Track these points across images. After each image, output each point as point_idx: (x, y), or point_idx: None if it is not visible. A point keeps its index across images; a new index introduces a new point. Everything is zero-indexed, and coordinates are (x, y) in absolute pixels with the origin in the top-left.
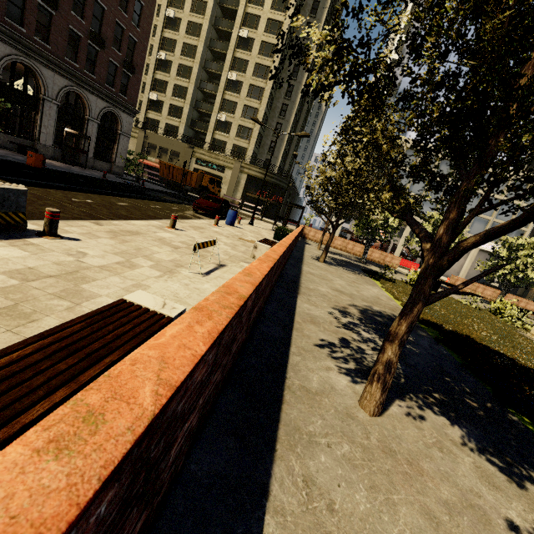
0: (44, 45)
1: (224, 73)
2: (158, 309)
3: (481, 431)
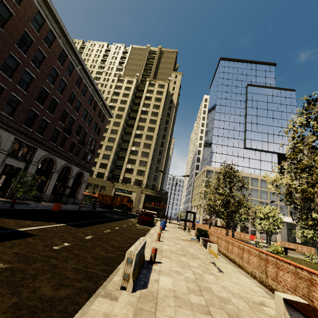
0: (61, 149)
1: (129, 148)
2: (300, 300)
3: None
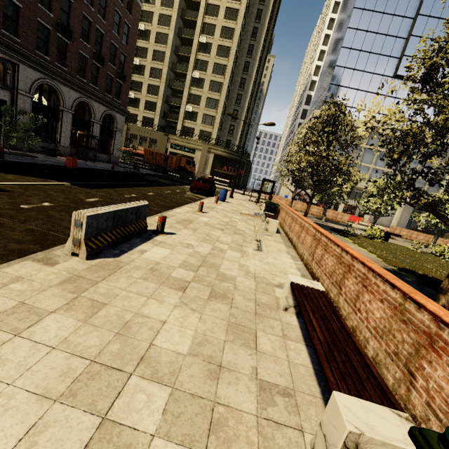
0: (62, 68)
1: (189, 73)
2: (314, 286)
3: None
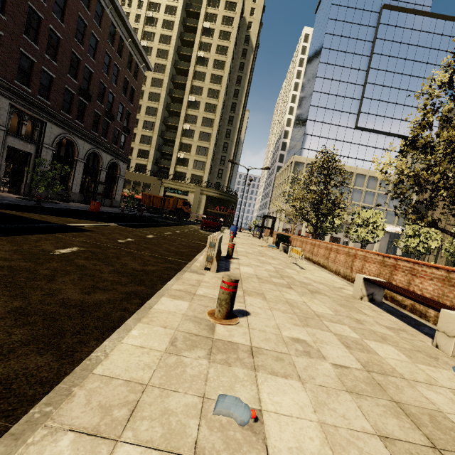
0: (80, 124)
1: (180, 125)
2: (379, 279)
3: None
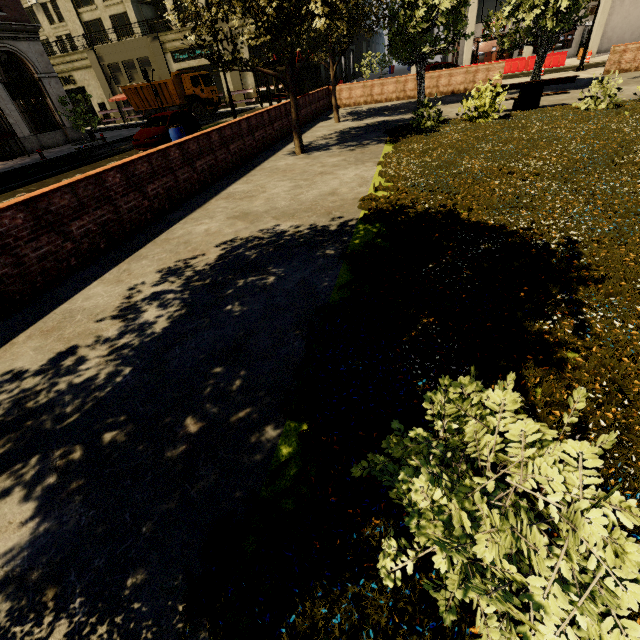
0: None
1: None
2: None
3: (89, 517)
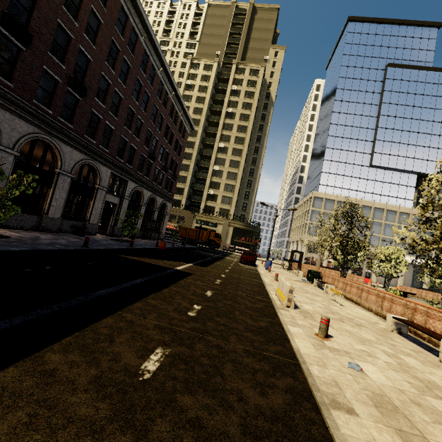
0: (147, 178)
1: (211, 167)
2: (404, 318)
3: None
